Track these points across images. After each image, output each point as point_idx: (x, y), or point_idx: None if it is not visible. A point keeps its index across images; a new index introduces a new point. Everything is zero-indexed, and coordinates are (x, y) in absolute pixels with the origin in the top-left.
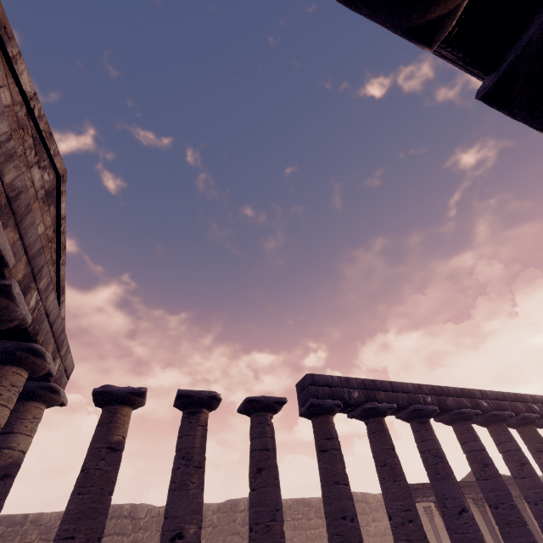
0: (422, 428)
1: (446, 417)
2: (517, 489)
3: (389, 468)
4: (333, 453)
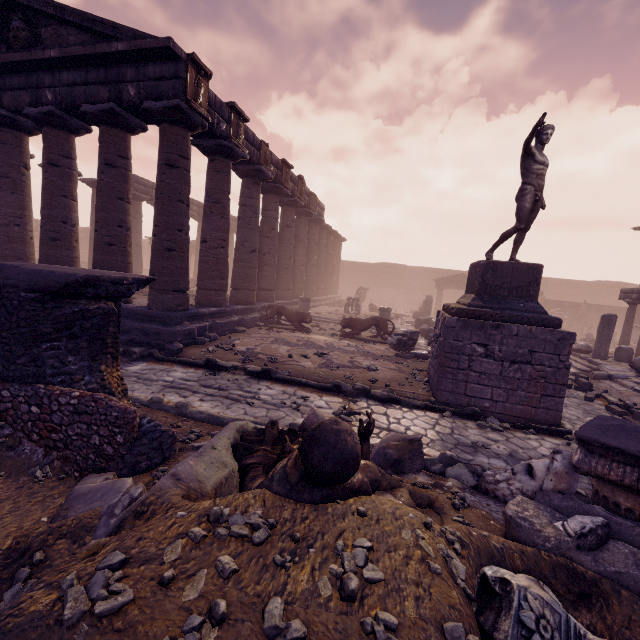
0: None
1: (198, 218)
2: None
3: None
4: (139, 220)
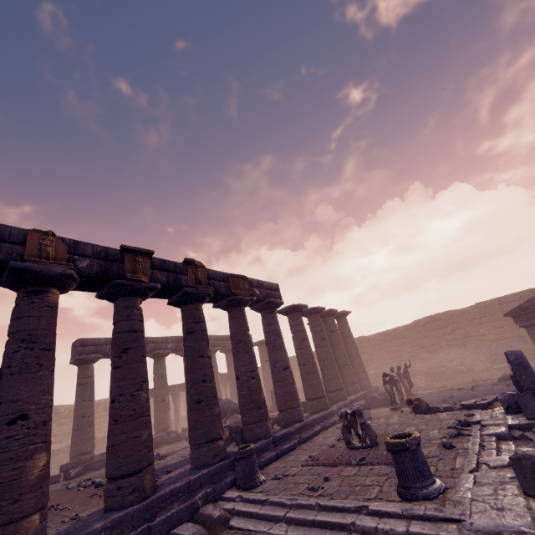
0: (158, 363)
1: (181, 353)
2: (226, 380)
3: None
4: (86, 385)
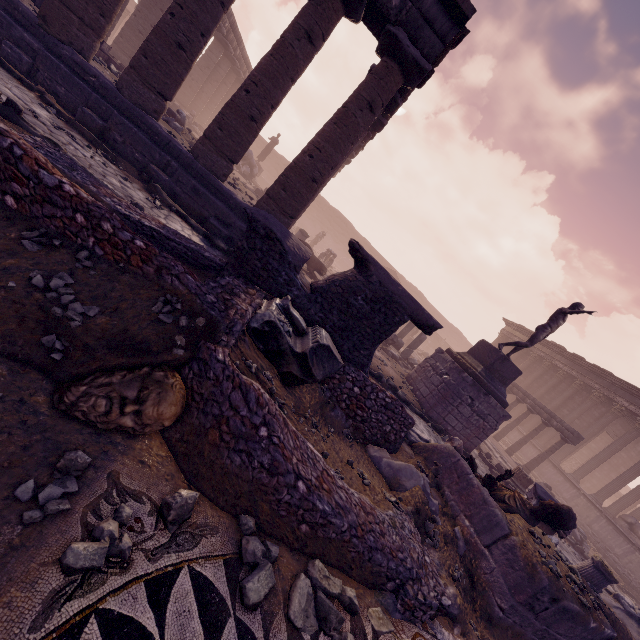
0: None
1: (220, 36)
2: None
3: None
4: None
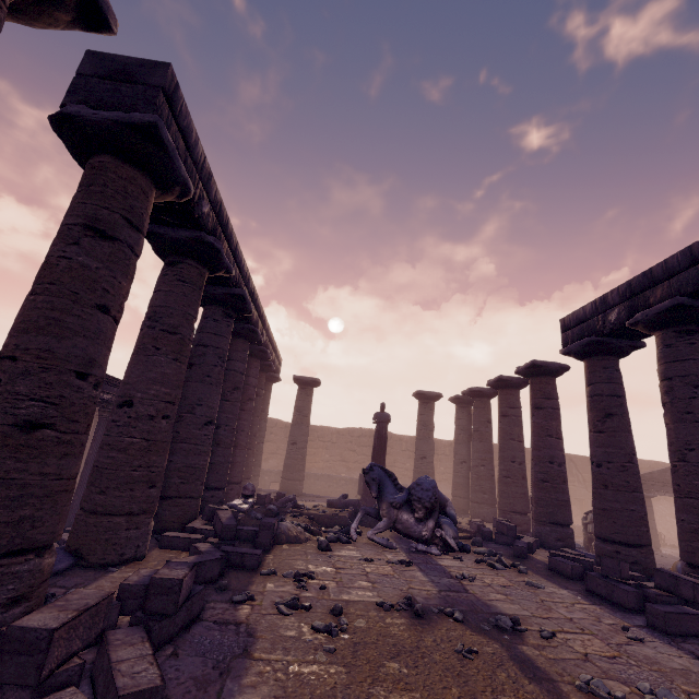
0: (225, 321)
1: (235, 326)
2: None
3: (178, 340)
4: (127, 254)
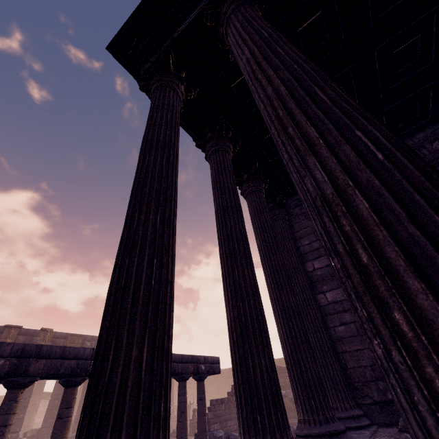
0: None
1: None
2: None
3: None
4: None
